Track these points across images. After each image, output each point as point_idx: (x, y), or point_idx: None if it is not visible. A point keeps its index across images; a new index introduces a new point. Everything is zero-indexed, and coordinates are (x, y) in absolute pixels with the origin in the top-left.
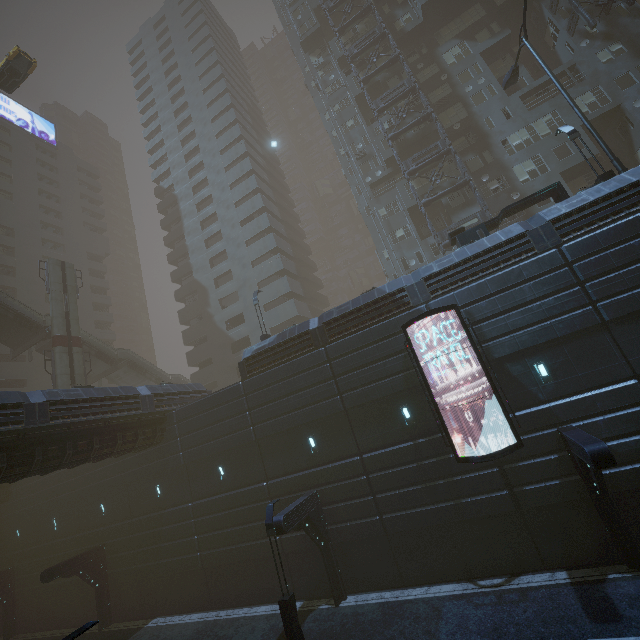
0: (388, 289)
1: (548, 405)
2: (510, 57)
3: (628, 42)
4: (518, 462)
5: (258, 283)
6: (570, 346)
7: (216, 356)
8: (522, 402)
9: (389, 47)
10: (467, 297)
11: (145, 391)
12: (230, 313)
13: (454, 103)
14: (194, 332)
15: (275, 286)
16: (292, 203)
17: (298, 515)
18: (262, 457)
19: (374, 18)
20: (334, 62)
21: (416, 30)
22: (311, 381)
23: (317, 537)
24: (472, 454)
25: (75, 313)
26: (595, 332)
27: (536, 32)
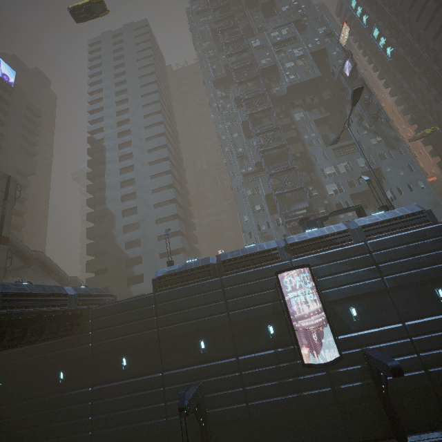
0: (266, 246)
1: (357, 334)
2: (328, 126)
3: (384, 138)
4: (338, 369)
5: (156, 220)
6: (369, 299)
7: (112, 267)
8: (342, 330)
9: (266, 101)
10: (315, 261)
11: (71, 291)
12: (130, 237)
13: (297, 142)
14: (97, 246)
15: (169, 224)
16: (184, 170)
17: (194, 401)
18: (160, 353)
19: (259, 83)
20: (231, 98)
21: (281, 97)
22: (208, 300)
23: (201, 419)
24: (311, 361)
25: (9, 217)
26: (382, 293)
27: (341, 118)
